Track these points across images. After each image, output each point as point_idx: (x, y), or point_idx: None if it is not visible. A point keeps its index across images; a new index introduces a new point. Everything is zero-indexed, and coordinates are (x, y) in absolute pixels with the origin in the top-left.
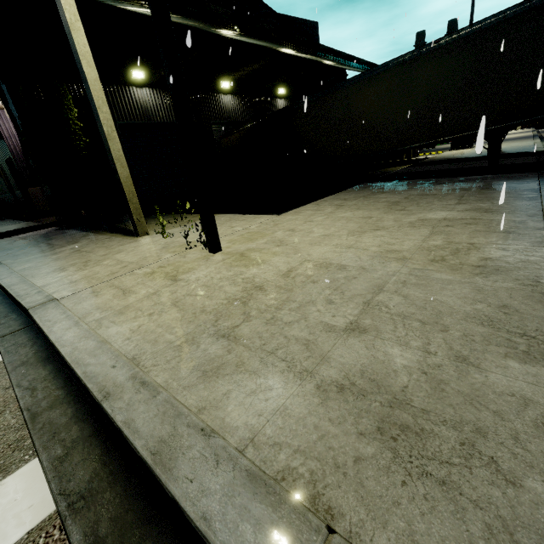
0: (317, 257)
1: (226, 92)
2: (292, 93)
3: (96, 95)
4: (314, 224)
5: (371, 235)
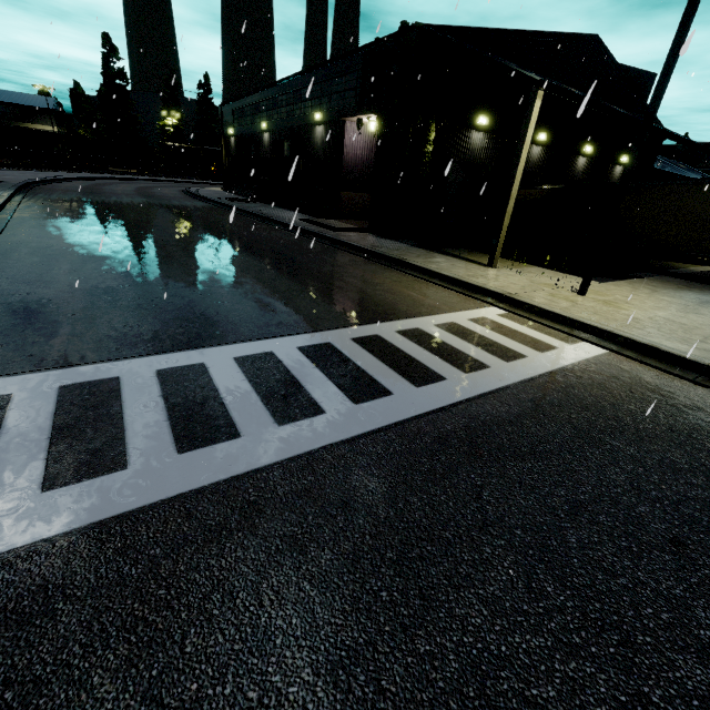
0: (663, 316)
1: (539, 143)
2: (597, 152)
3: (519, 169)
4: (642, 298)
5: (694, 315)
